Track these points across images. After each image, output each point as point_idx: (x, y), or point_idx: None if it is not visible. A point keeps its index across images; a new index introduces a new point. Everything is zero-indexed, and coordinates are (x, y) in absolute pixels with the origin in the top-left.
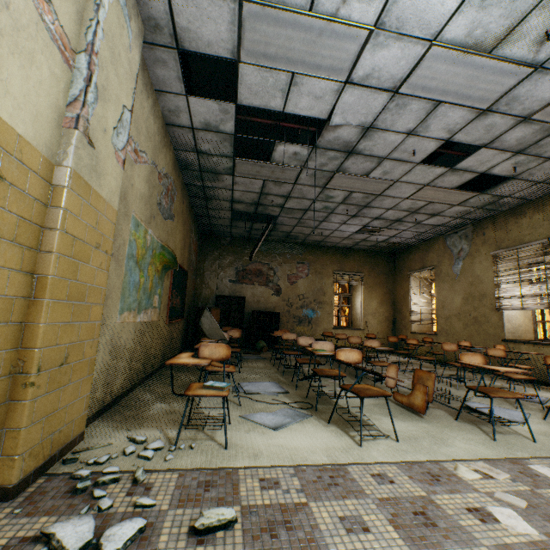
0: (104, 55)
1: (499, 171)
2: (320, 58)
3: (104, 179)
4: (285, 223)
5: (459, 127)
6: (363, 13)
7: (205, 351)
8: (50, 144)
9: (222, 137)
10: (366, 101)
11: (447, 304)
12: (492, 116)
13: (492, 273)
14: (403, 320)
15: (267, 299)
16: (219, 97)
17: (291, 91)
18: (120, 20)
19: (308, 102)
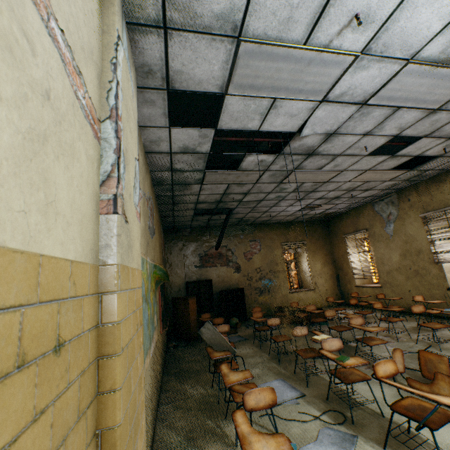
0: (123, 115)
1: (431, 153)
2: (303, 84)
3: (133, 247)
4: (240, 212)
5: (409, 125)
6: (354, 42)
7: (250, 401)
8: (93, 245)
9: (197, 157)
10: (335, 114)
11: (386, 260)
12: (440, 113)
13: (424, 232)
14: (346, 276)
15: (230, 277)
16: (193, 122)
17: (270, 113)
18: (127, 73)
19: (282, 120)
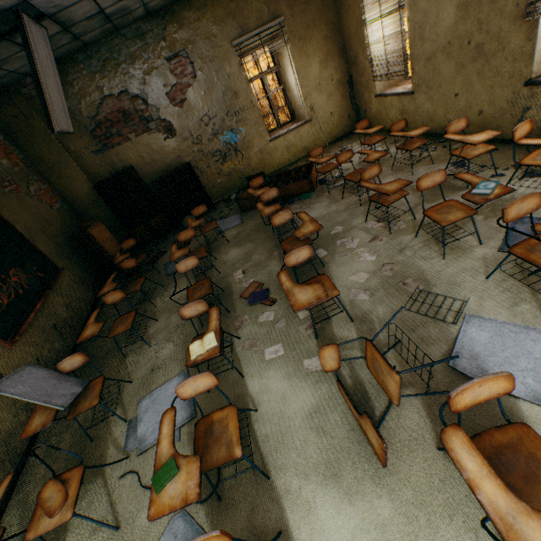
0: None
1: None
2: None
3: None
4: (66, 3)
5: None
6: None
7: None
8: None
9: None
10: None
11: (429, 29)
12: None
13: None
14: (362, 78)
15: (163, 151)
16: None
17: None
18: None
19: None
